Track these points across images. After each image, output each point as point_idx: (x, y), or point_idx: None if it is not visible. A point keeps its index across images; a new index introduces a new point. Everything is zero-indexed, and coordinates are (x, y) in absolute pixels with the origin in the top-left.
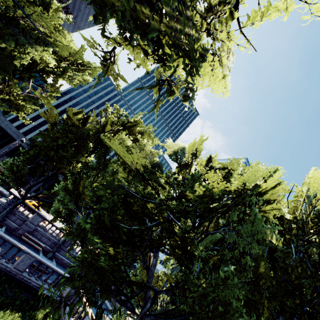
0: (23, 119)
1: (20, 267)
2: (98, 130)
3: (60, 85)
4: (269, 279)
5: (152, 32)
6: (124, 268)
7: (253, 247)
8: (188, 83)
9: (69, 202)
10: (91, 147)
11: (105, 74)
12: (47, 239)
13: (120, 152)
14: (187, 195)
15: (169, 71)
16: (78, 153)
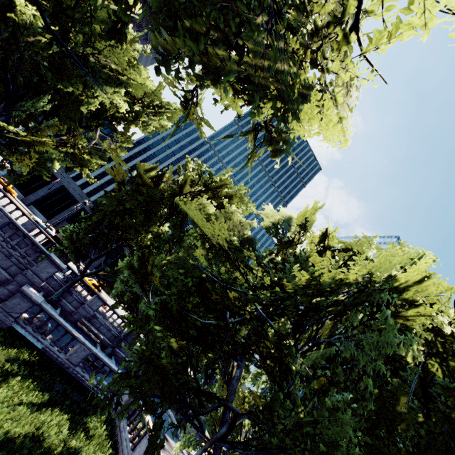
0: (88, 176)
1: (73, 359)
2: (174, 192)
3: (132, 134)
4: (414, 425)
5: (229, 75)
6: (193, 373)
7: (378, 367)
8: (281, 132)
9: (134, 283)
10: (165, 214)
11: (185, 119)
12: (107, 330)
13: (197, 221)
14: (285, 284)
15: (268, 113)
16: (148, 221)
